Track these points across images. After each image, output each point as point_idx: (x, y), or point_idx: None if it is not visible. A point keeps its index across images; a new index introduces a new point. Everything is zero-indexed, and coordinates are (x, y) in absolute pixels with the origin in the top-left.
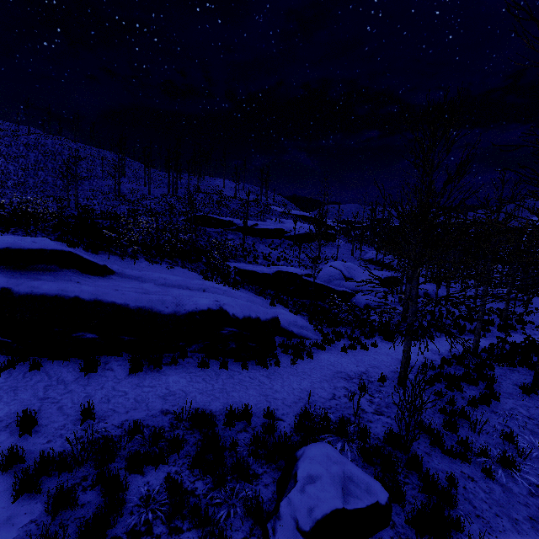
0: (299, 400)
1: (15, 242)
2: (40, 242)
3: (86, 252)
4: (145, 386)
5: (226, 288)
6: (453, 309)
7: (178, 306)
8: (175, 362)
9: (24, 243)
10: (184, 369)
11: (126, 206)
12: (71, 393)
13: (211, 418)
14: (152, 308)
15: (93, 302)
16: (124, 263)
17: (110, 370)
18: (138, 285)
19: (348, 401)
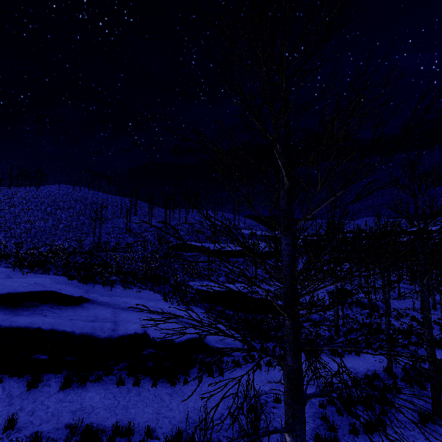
0: (186, 419)
1: (16, 287)
2: (40, 282)
3: (79, 283)
4: (66, 401)
5: (174, 309)
6: (396, 321)
7: (113, 331)
8: (99, 379)
9: (20, 288)
10: (104, 386)
11: (131, 238)
12: (10, 406)
13: (96, 434)
14: (92, 334)
15: (49, 331)
16: (103, 290)
17: (48, 386)
18: (95, 313)
19: (231, 422)
